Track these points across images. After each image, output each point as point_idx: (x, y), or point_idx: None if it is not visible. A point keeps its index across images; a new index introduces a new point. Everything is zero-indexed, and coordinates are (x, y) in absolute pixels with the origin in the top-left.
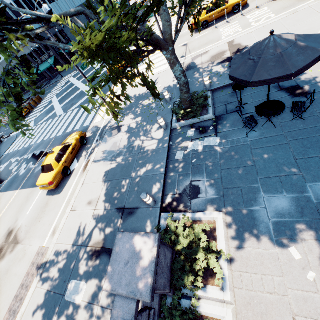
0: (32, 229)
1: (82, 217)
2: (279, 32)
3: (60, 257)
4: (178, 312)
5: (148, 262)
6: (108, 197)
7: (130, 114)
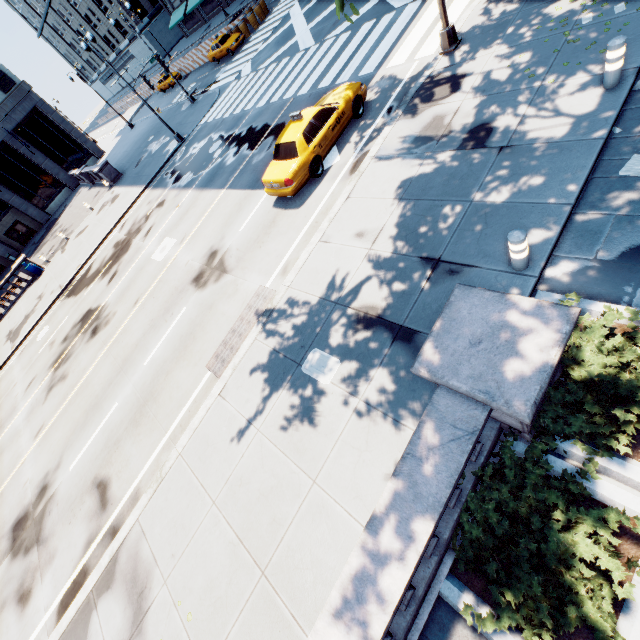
0: (248, 257)
1: (341, 257)
2: None
3: (295, 310)
4: (540, 470)
5: (536, 354)
6: (403, 232)
7: (497, 45)
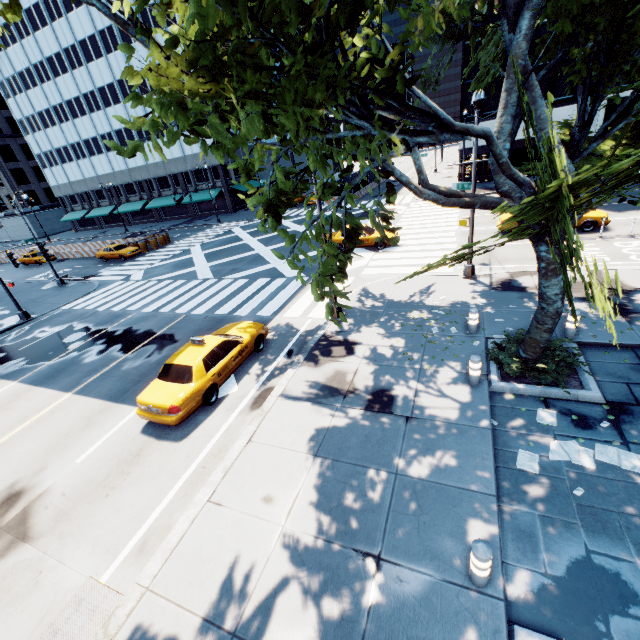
0: (80, 512)
1: (241, 534)
2: None
3: None
4: None
5: None
6: (326, 504)
7: (375, 327)
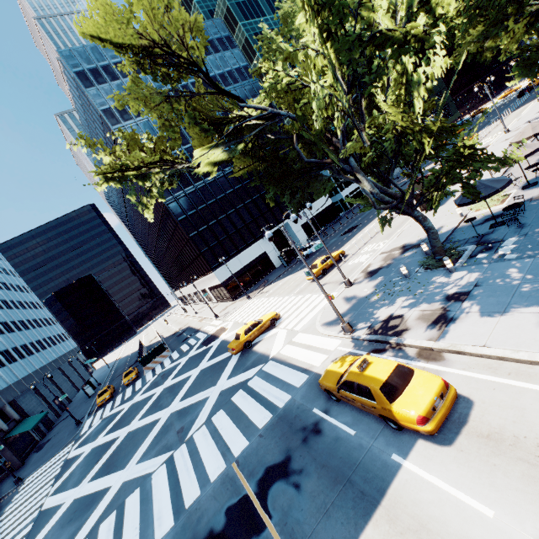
0: None
1: None
2: (413, 233)
3: None
4: None
5: None
6: None
7: (377, 311)
